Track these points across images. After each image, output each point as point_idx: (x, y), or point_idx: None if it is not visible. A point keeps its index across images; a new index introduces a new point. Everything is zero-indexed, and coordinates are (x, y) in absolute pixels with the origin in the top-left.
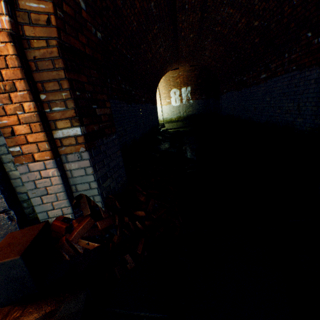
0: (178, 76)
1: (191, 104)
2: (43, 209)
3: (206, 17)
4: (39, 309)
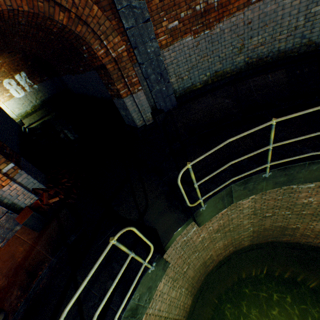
0: (1, 65)
1: (38, 89)
2: (22, 202)
3: (4, 29)
4: (53, 221)
